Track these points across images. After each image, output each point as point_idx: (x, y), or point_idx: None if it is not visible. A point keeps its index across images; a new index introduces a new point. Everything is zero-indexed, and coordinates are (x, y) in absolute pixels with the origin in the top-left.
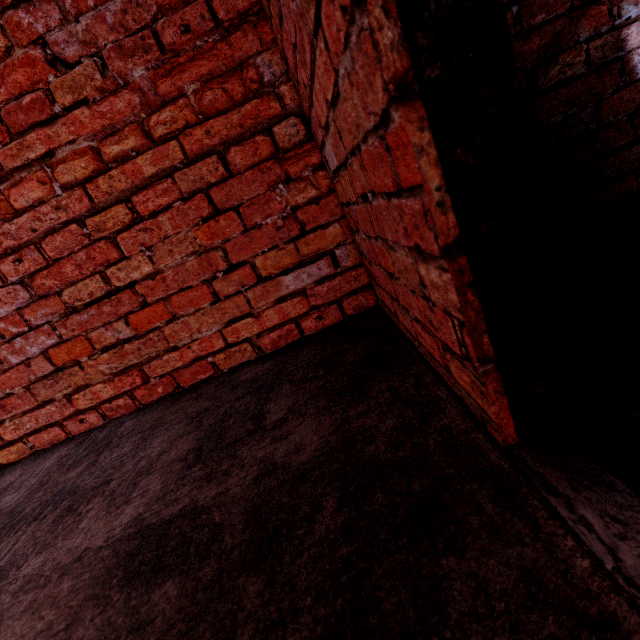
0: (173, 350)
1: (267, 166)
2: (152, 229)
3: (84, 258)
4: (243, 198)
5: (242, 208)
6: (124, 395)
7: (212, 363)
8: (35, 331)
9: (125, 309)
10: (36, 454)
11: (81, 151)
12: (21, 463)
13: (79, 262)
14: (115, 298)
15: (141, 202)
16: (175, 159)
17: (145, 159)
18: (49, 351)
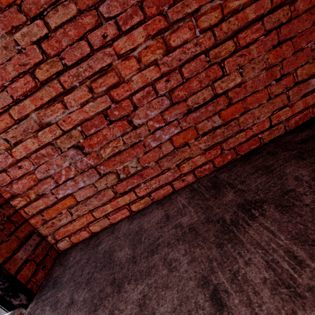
0: (240, 132)
1: (314, 10)
2: (243, 55)
3: (202, 77)
4: (297, 32)
5: (295, 38)
6: (208, 162)
7: (259, 138)
8: (167, 126)
9: (219, 108)
10: (155, 203)
11: (214, 7)
12: (150, 208)
13: (199, 80)
14: (214, 101)
15: (241, 38)
16: (265, 9)
17: (248, 10)
18: (172, 138)
